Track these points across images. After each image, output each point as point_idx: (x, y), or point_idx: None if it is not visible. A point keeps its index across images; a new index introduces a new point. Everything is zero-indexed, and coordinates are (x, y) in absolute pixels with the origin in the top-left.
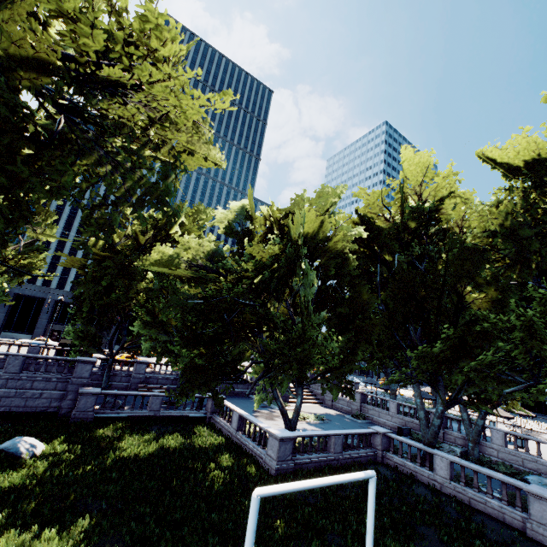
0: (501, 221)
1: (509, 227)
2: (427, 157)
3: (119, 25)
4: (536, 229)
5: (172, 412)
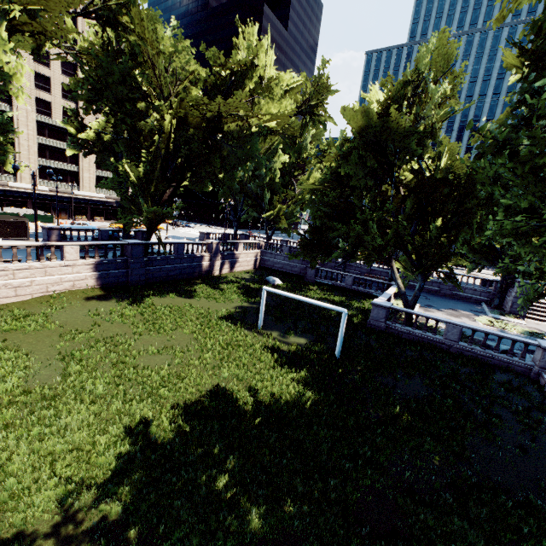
0: None
1: None
2: None
3: (227, 71)
4: None
5: (360, 288)
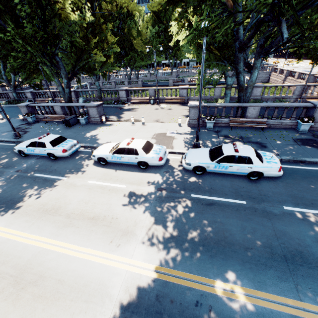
0: None
1: None
2: None
3: None
4: None
5: None
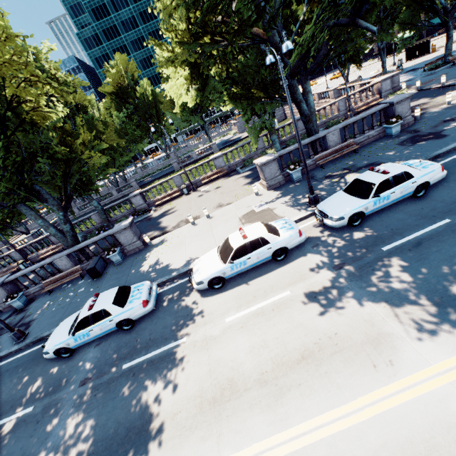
0: None
1: None
2: None
3: None
4: None
5: None
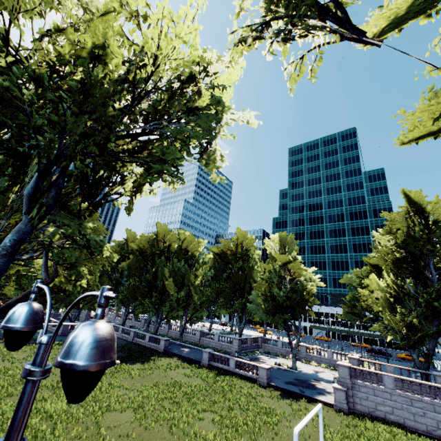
0: (128, 264)
1: (130, 266)
2: (134, 233)
3: None
4: (136, 266)
5: None
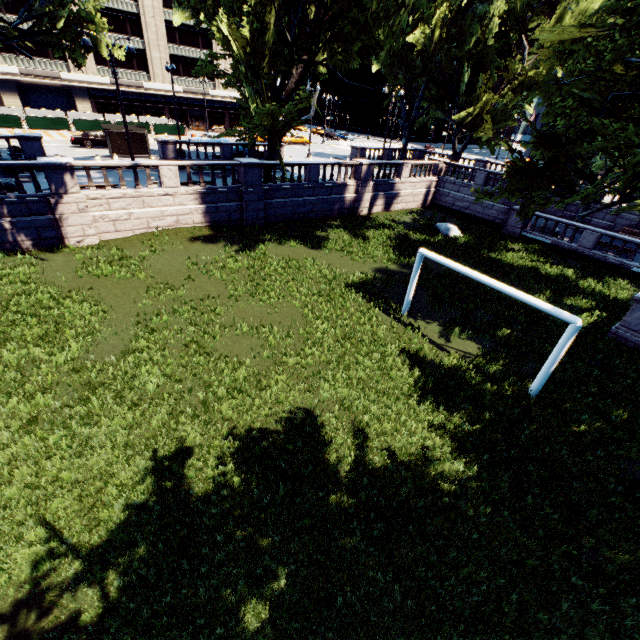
0: None
1: None
2: None
3: None
4: None
5: (607, 256)
